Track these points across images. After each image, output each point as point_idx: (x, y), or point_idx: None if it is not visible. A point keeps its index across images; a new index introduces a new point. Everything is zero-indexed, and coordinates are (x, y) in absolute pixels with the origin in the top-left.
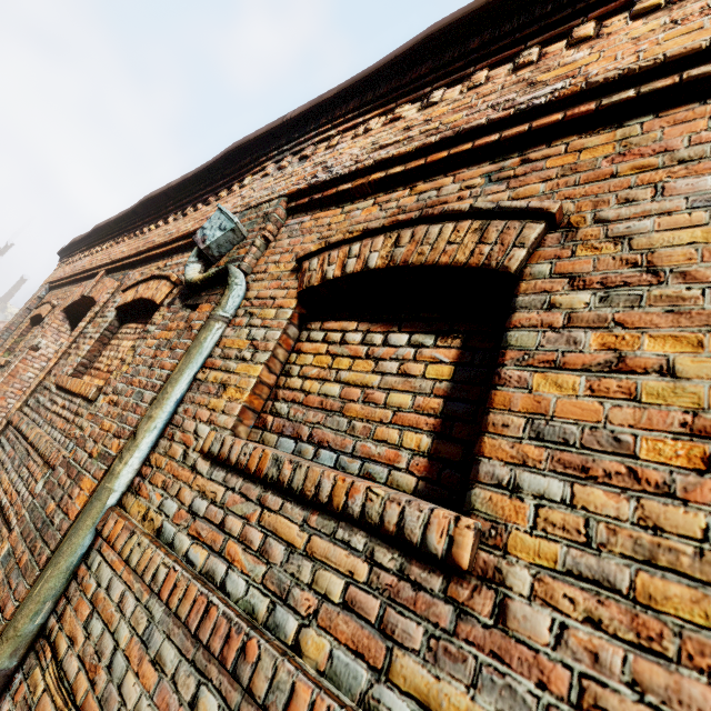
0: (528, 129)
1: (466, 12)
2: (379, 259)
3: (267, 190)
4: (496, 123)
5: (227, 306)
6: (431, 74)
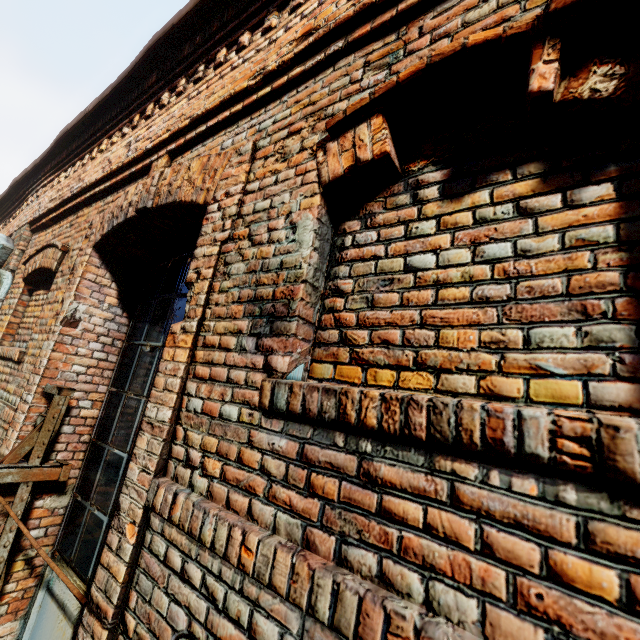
0: (75, 204)
1: (64, 133)
2: (38, 264)
3: (25, 217)
4: (69, 199)
5: (2, 290)
6: (67, 158)
